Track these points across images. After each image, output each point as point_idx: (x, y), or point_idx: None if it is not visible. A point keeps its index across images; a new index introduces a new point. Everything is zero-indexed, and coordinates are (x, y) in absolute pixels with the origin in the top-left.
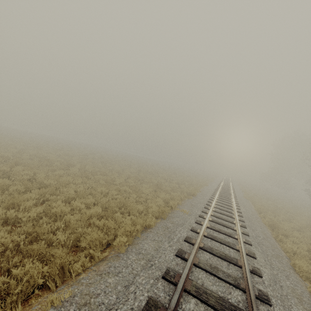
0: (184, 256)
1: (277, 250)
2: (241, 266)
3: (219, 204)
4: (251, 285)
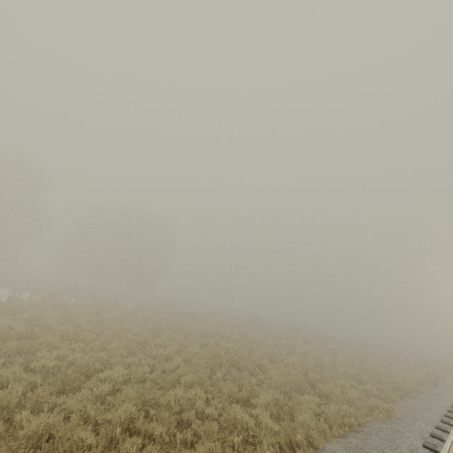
0: None
1: None
2: None
3: None
4: None
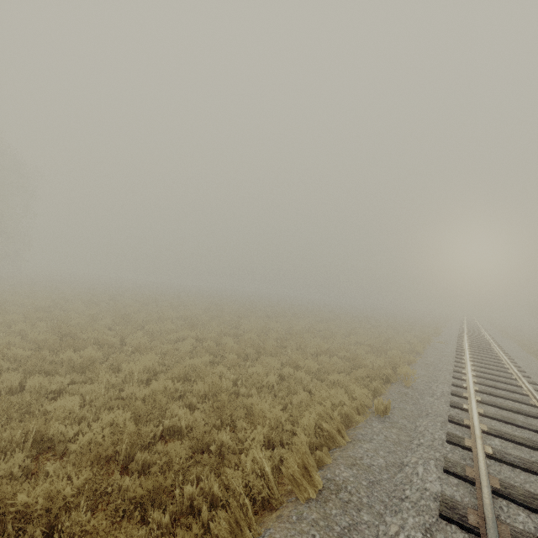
0: (461, 354)
1: (536, 362)
2: (501, 359)
3: (471, 339)
4: (508, 360)
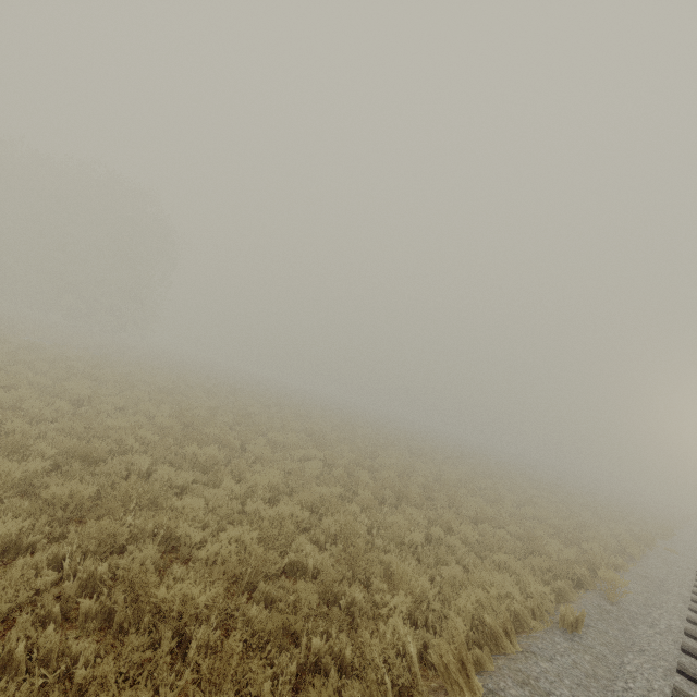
0: None
1: None
2: None
3: None
4: None
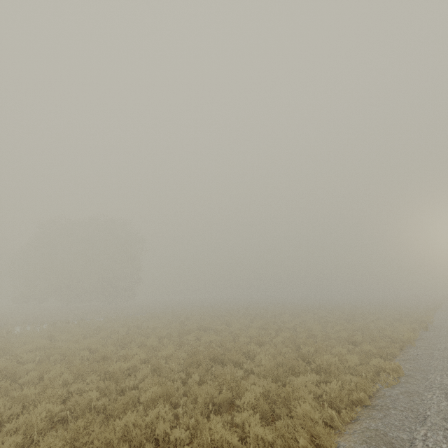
0: None
1: None
2: None
3: None
4: None
